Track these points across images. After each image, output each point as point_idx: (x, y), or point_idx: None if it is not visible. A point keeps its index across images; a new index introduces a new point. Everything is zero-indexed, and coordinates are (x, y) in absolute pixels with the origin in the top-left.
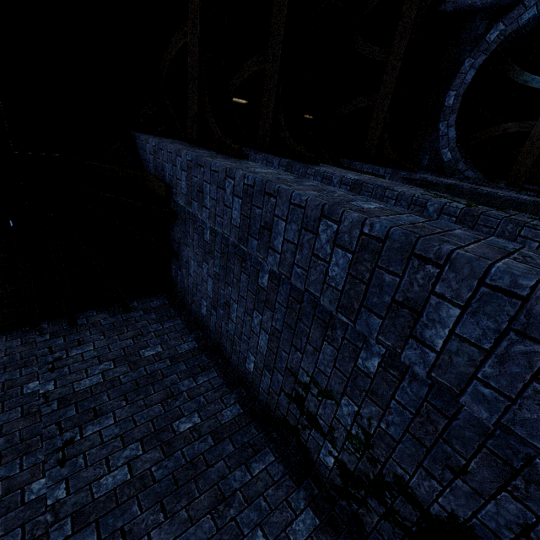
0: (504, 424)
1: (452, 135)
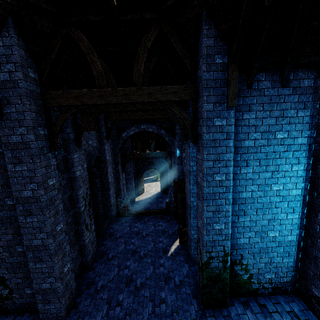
0: (33, 279)
1: (131, 133)
